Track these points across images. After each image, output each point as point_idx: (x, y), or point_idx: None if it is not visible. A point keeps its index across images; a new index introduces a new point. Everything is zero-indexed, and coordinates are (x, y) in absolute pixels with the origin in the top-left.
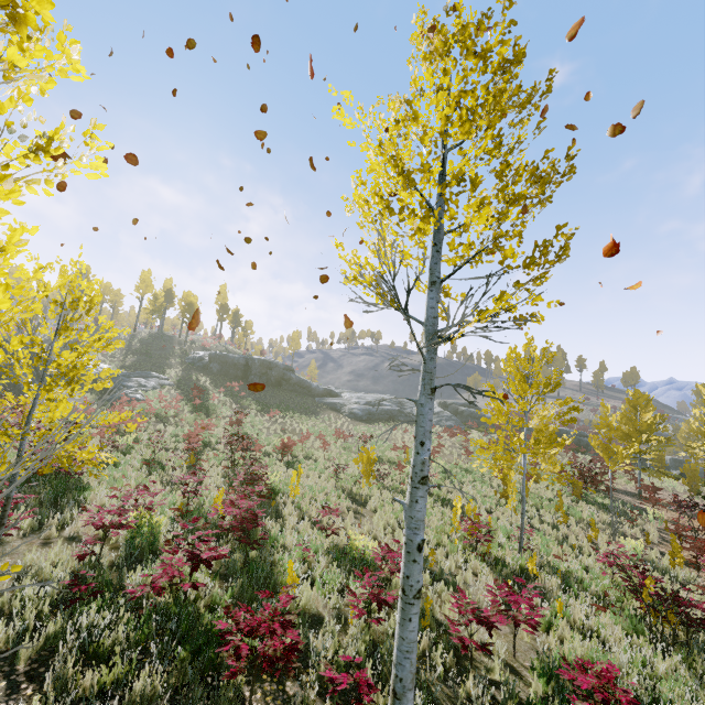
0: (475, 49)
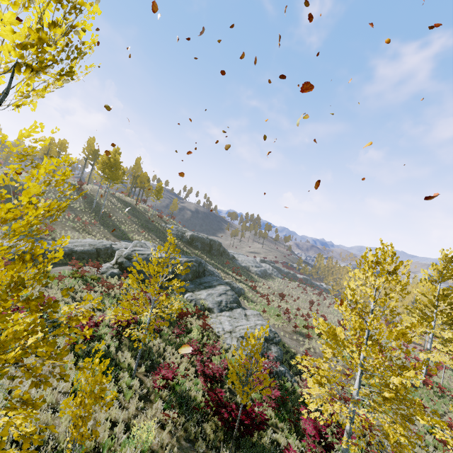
0: None
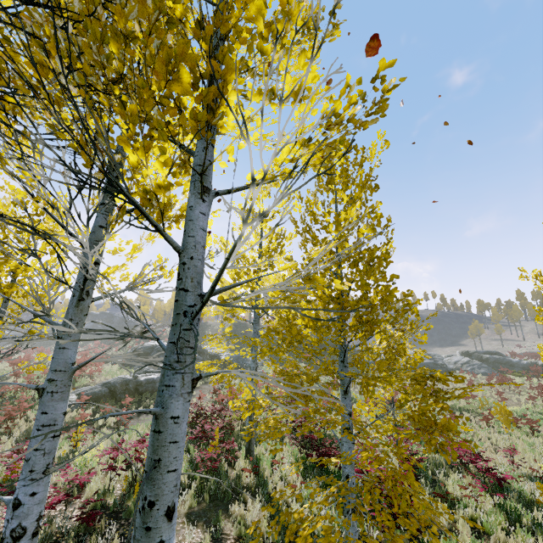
0: None
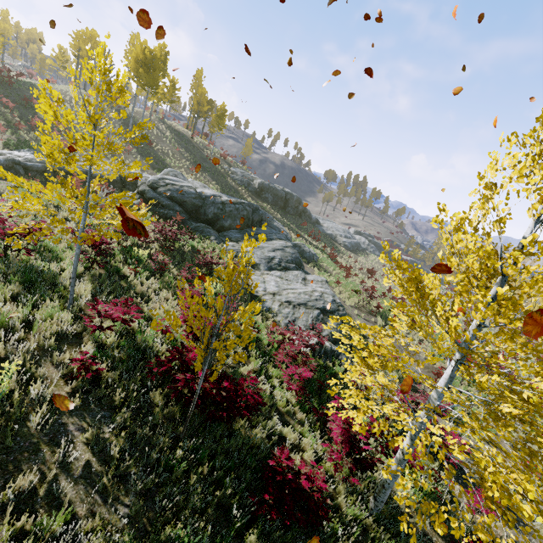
0: None
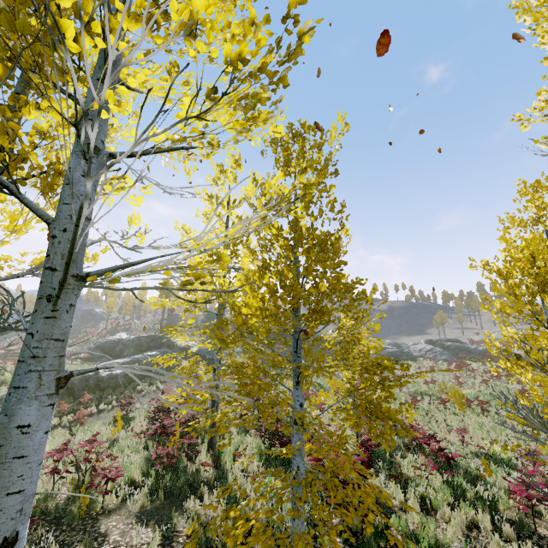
0: (547, 189)
